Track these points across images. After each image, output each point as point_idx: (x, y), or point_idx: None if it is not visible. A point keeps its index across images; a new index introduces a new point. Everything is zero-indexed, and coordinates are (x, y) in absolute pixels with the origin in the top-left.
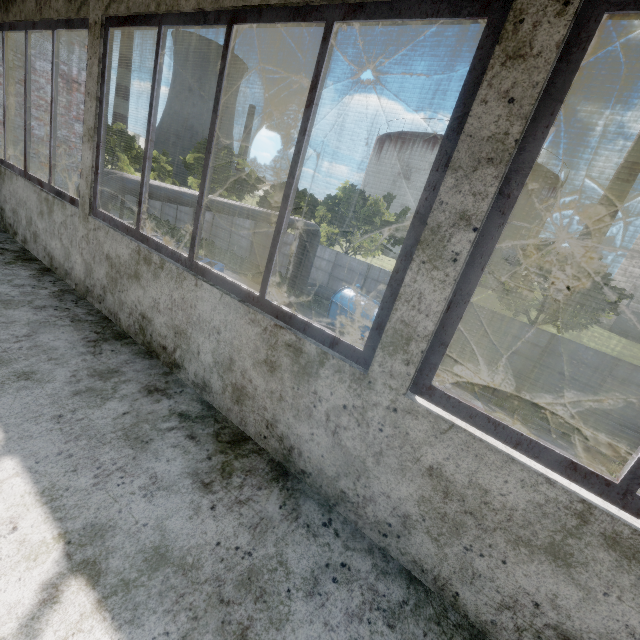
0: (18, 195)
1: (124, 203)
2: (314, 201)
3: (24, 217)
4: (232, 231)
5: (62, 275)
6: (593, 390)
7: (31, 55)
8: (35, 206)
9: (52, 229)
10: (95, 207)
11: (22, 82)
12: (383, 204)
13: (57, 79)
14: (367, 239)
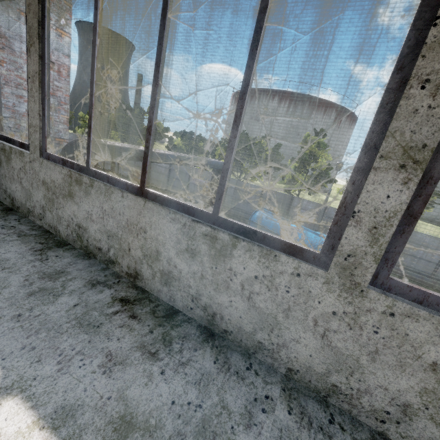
0: (124, 217)
1: (97, 164)
2: (213, 143)
3: (137, 247)
4: (151, 169)
5: (244, 345)
6: (435, 265)
7: (9, 37)
8: (172, 239)
9: (222, 279)
10: (386, 275)
11: (2, 63)
12: (264, 143)
13: (257, 56)
14: (256, 169)
